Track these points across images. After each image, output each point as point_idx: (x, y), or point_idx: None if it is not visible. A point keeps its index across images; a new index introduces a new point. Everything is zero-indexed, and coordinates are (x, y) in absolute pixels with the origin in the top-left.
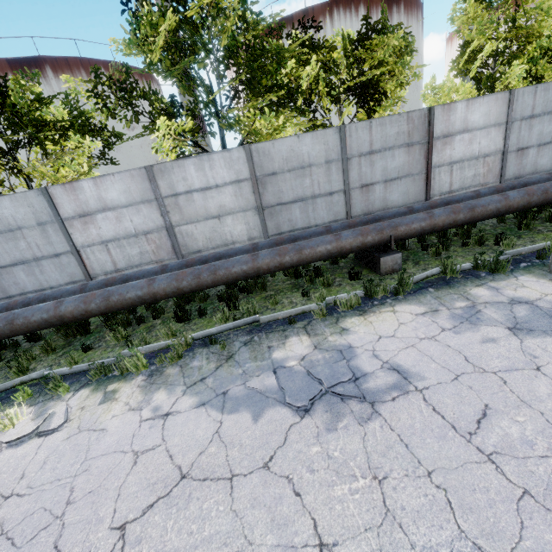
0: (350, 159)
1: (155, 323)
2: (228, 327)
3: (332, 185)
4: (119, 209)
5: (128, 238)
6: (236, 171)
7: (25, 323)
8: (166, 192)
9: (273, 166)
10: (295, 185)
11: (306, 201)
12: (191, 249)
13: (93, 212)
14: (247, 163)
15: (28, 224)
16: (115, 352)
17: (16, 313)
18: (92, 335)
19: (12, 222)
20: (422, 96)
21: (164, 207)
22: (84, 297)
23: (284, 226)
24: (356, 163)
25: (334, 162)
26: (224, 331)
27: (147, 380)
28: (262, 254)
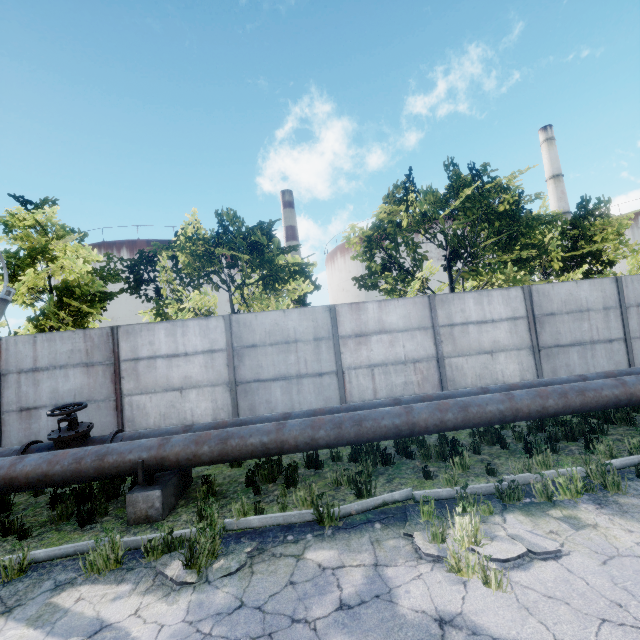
0: (628, 308)
1: (481, 457)
2: (632, 461)
3: (611, 332)
4: (394, 333)
5: (396, 364)
6: (513, 308)
7: (373, 427)
8: (442, 321)
9: (552, 306)
10: (573, 328)
11: (584, 346)
12: (457, 385)
13: (369, 333)
14: (523, 302)
15: (305, 338)
16: (476, 481)
17: (361, 414)
18: (400, 466)
19: (291, 334)
20: (628, 271)
21: (439, 336)
22: (436, 405)
23: (560, 371)
24: (634, 312)
25: (611, 309)
26: (627, 466)
27: (608, 508)
28: (628, 379)
